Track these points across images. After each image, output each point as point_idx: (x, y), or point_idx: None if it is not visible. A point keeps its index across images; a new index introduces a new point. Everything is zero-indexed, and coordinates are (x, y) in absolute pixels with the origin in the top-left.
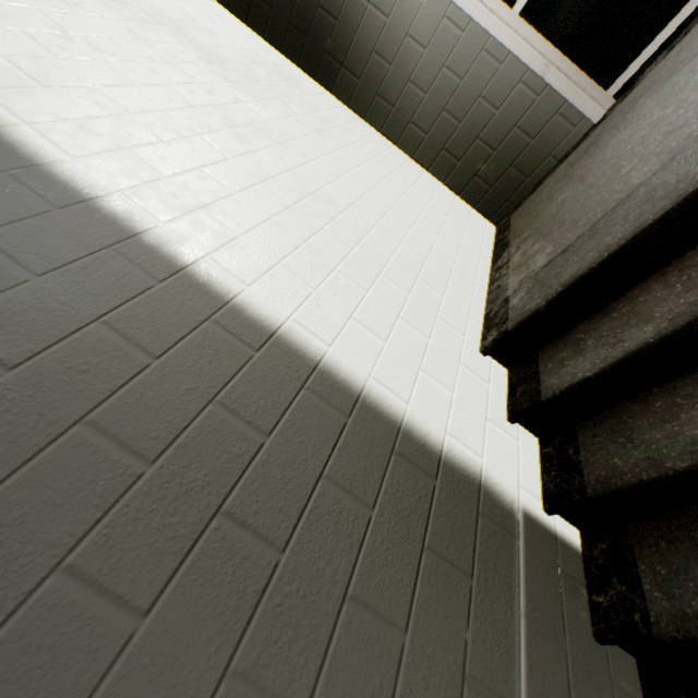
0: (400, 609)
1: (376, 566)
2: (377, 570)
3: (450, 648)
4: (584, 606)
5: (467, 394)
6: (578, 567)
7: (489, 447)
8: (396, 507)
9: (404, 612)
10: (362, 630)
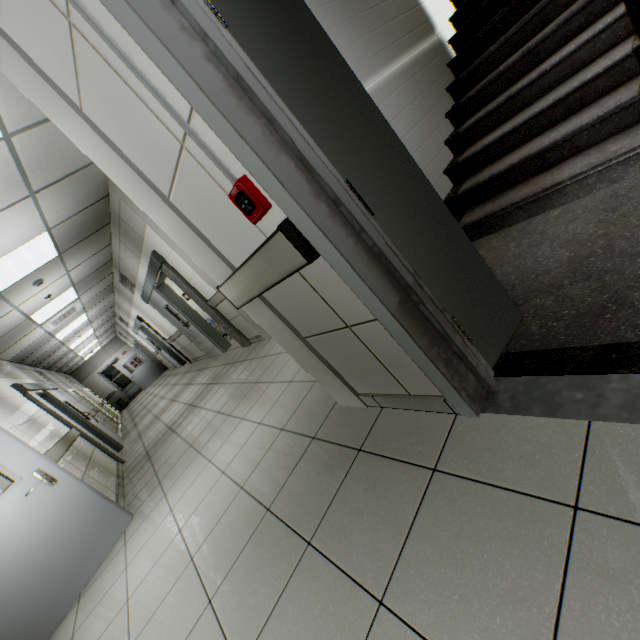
0: (401, 13)
1: (398, 3)
2: (398, 4)
3: (410, 28)
4: (447, 62)
5: (437, 4)
6: (450, 58)
7: (437, 19)
8: (405, 1)
9: (402, 14)
10: (393, 7)
